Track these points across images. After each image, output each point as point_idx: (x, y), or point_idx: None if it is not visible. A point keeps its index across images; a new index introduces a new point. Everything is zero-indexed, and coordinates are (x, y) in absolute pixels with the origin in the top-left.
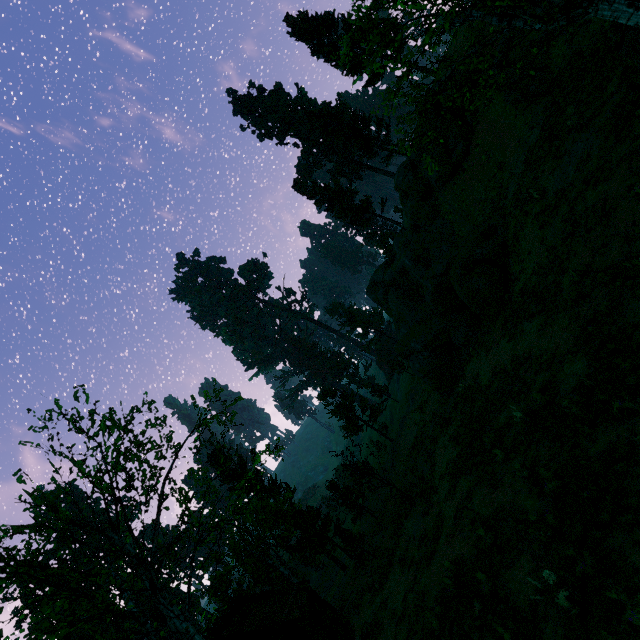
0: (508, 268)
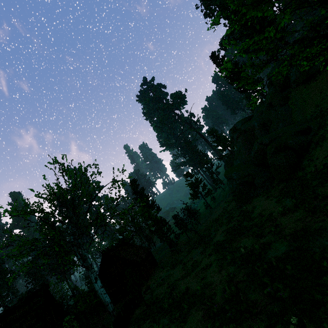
0: (303, 159)
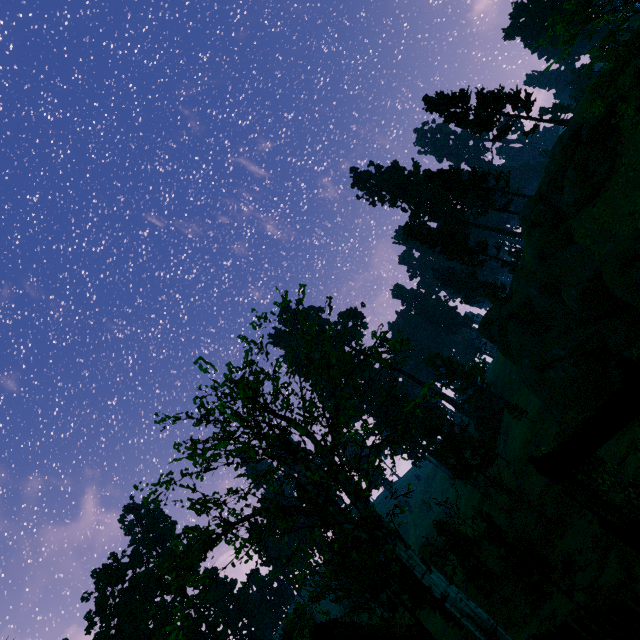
0: None
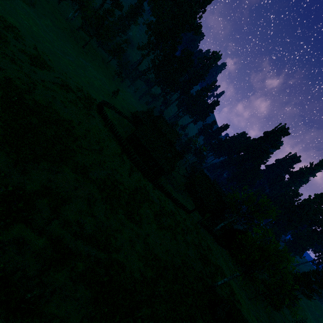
0: None
